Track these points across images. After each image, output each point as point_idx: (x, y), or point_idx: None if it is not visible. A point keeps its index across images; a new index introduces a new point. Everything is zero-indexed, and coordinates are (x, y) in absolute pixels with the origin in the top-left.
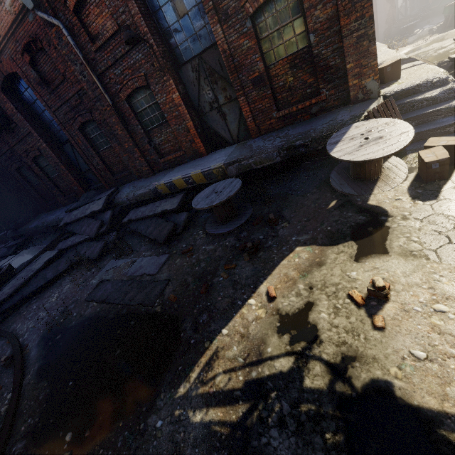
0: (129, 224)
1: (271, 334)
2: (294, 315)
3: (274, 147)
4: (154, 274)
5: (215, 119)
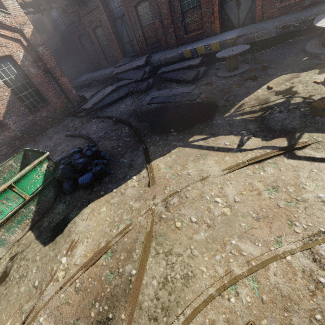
0: (161, 75)
1: (271, 96)
2: (283, 91)
3: (273, 26)
4: (190, 92)
5: (232, 7)
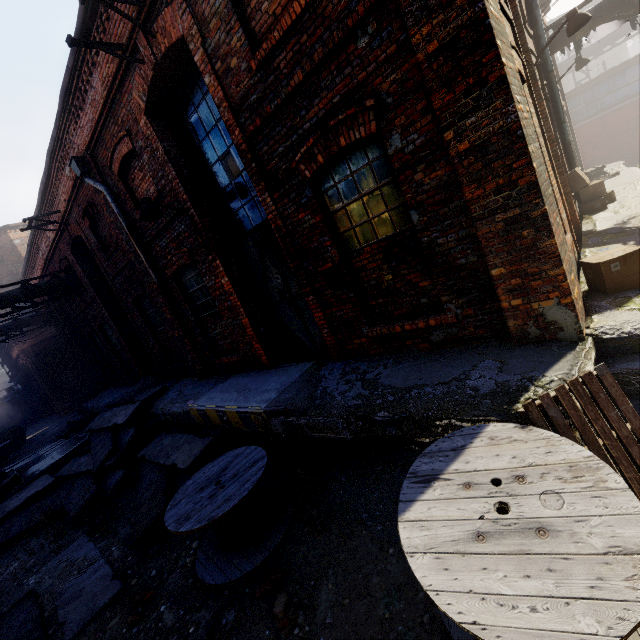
0: (145, 460)
1: None
2: None
3: (341, 406)
4: None
5: (289, 313)
